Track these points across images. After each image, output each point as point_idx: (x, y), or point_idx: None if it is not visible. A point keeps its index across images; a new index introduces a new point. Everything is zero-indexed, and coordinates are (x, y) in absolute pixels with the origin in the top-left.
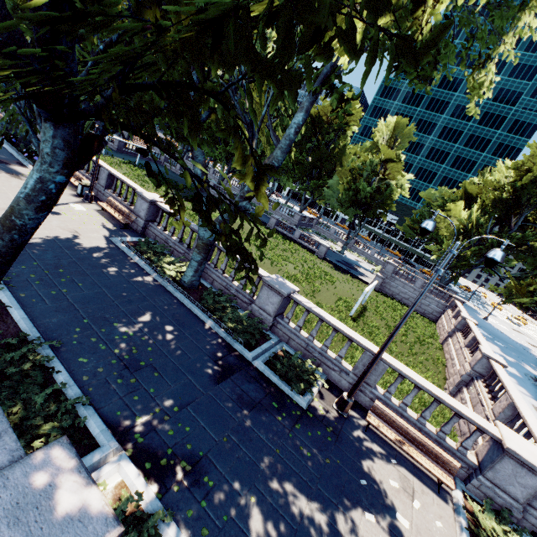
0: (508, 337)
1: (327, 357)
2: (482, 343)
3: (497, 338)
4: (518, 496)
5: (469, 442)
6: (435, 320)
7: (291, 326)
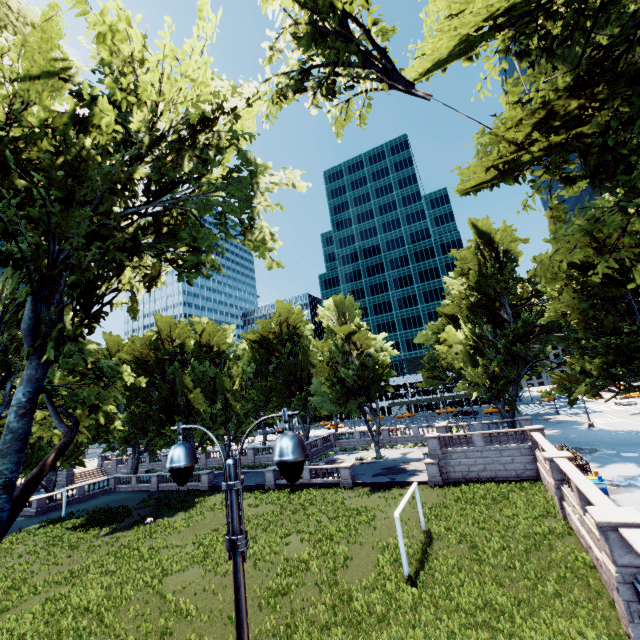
0: (633, 433)
1: None
2: (591, 495)
3: (623, 446)
4: None
5: None
6: (537, 474)
7: None
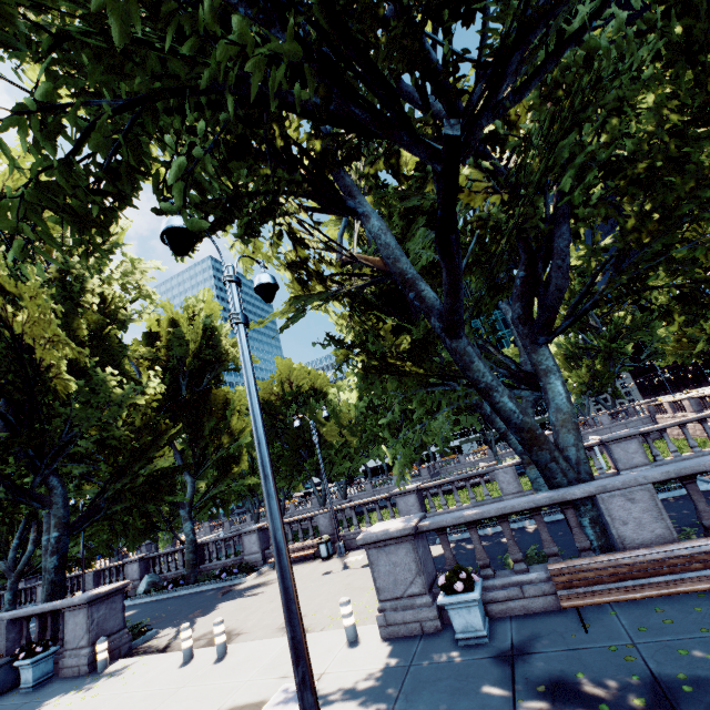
0: None
1: None
2: None
3: None
4: None
5: None
6: (660, 436)
7: (670, 458)
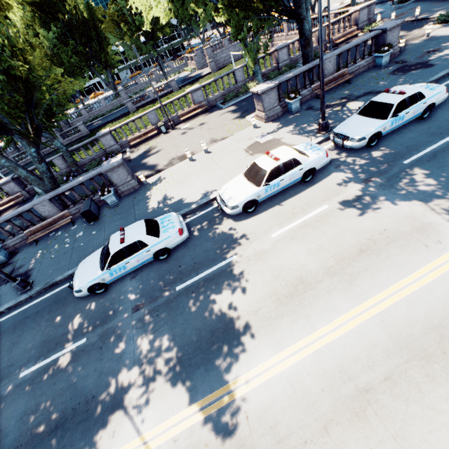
0: None
1: None
2: None
3: None
4: (366, 19)
5: (350, 23)
6: None
7: (293, 57)
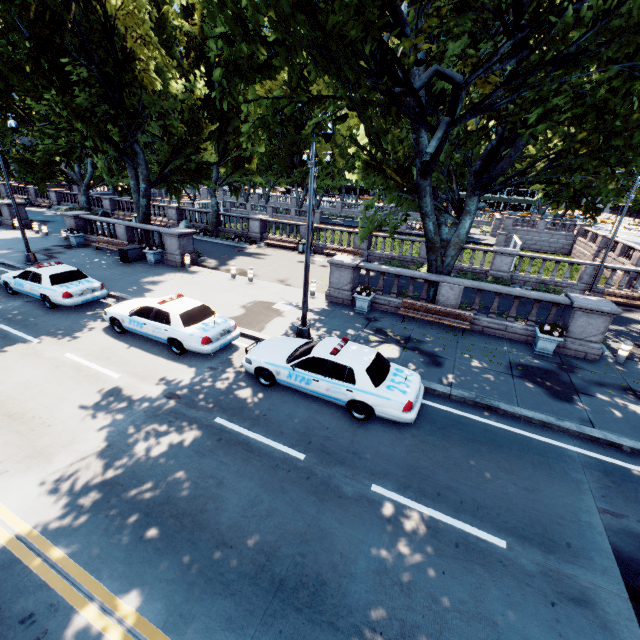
0: (638, 243)
1: (557, 281)
2: (635, 246)
3: None
4: None
5: None
6: (568, 252)
7: (522, 274)
